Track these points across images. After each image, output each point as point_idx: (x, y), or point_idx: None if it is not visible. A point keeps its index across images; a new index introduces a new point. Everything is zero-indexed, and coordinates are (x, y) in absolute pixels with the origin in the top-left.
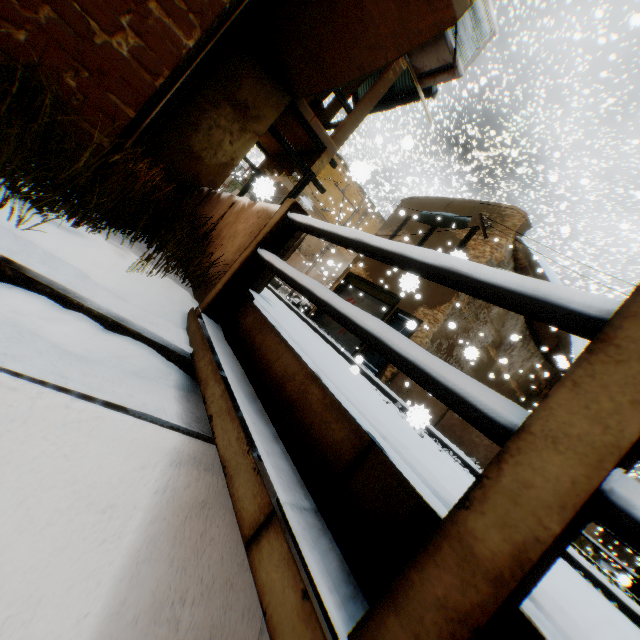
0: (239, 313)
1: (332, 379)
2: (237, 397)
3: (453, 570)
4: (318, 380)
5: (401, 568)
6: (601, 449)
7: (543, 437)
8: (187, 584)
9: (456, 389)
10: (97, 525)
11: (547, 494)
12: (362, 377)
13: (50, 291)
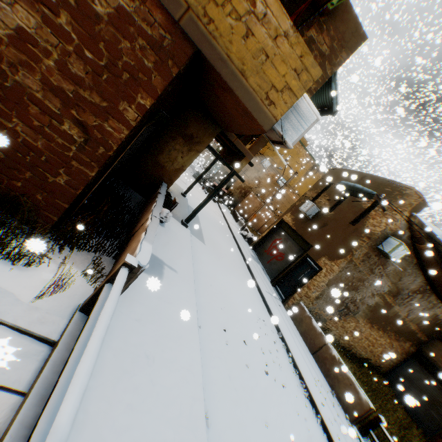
0: None
1: None
2: (32, 392)
3: None
4: None
5: None
6: None
7: None
8: None
9: None
10: None
11: None
12: (259, 307)
13: None
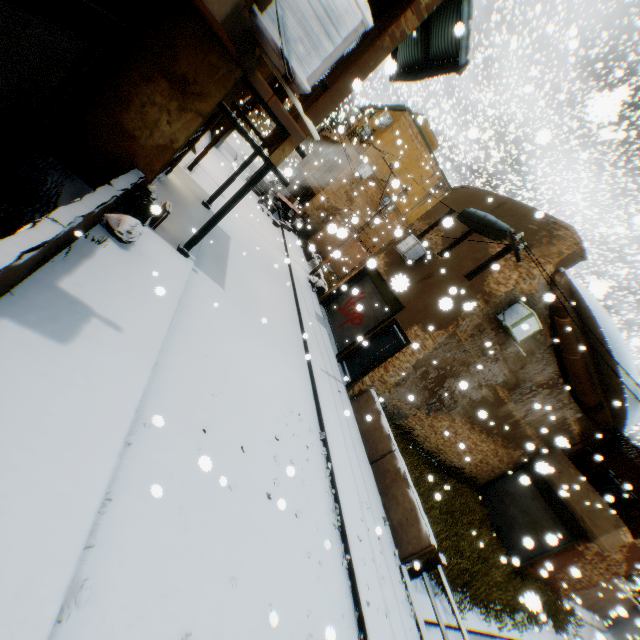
0: None
1: None
2: None
3: None
4: None
5: None
6: None
7: None
8: None
9: None
10: None
11: None
12: (299, 393)
13: None
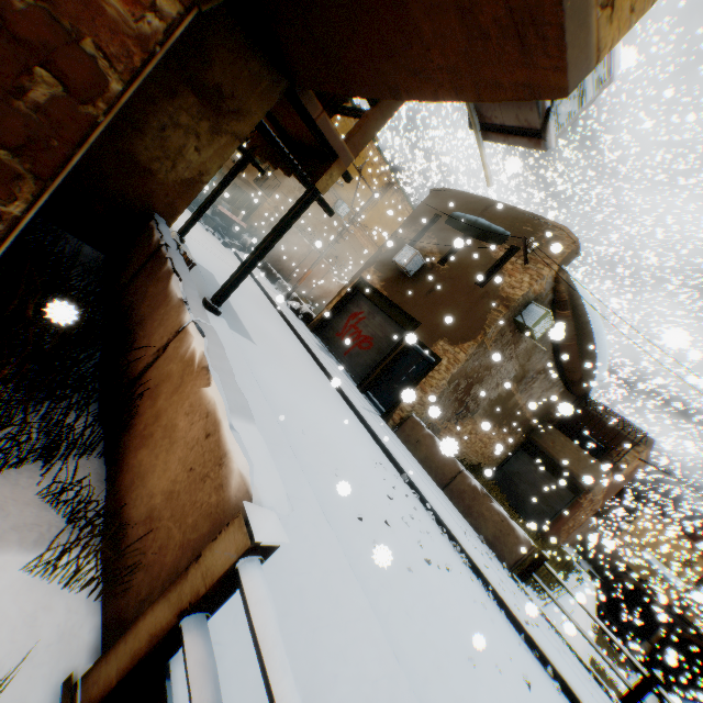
0: None
1: None
2: None
3: None
4: None
5: None
6: None
7: None
8: None
9: None
10: None
11: None
12: (366, 441)
13: None
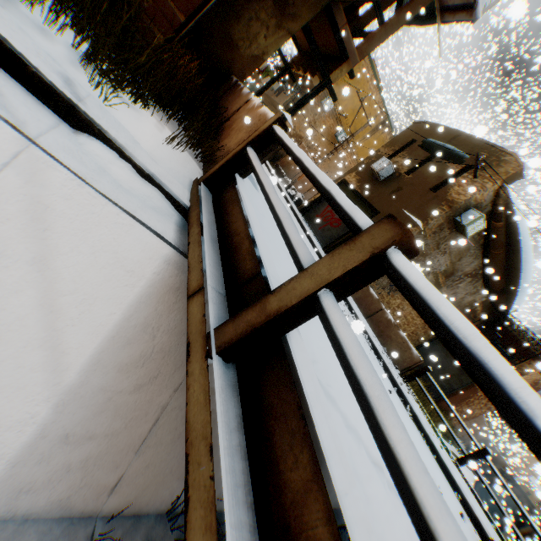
0: (225, 189)
1: (258, 240)
2: (205, 236)
3: (257, 312)
4: (250, 238)
5: (241, 311)
6: (324, 280)
7: (310, 273)
8: (162, 323)
9: (297, 251)
10: (124, 277)
11: (299, 292)
12: None
13: (115, 147)
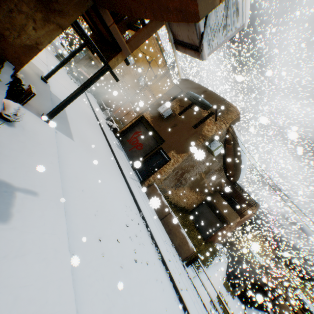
0: None
1: None
2: None
3: None
4: None
5: None
6: None
7: None
8: None
9: None
10: None
11: None
12: (125, 195)
13: None
